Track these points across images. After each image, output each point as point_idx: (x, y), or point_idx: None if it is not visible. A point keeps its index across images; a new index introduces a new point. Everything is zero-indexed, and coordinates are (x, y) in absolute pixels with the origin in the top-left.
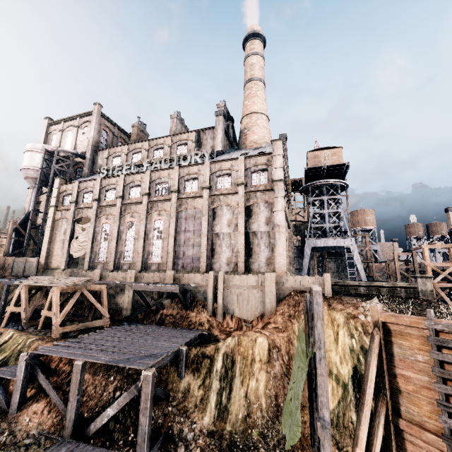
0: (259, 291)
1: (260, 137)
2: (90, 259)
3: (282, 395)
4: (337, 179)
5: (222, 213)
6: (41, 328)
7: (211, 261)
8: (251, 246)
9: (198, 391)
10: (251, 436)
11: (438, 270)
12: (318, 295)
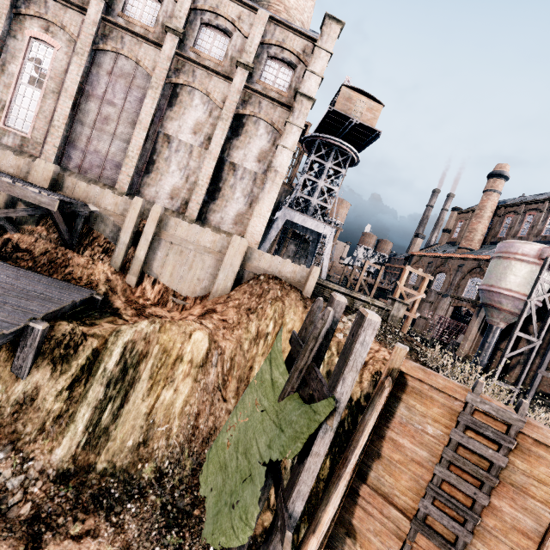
0: (214, 258)
1: (298, 5)
2: None
3: (205, 415)
4: (354, 148)
5: (191, 103)
6: None
7: (142, 180)
8: (221, 184)
9: (54, 401)
10: (140, 475)
11: (405, 296)
12: (372, 330)
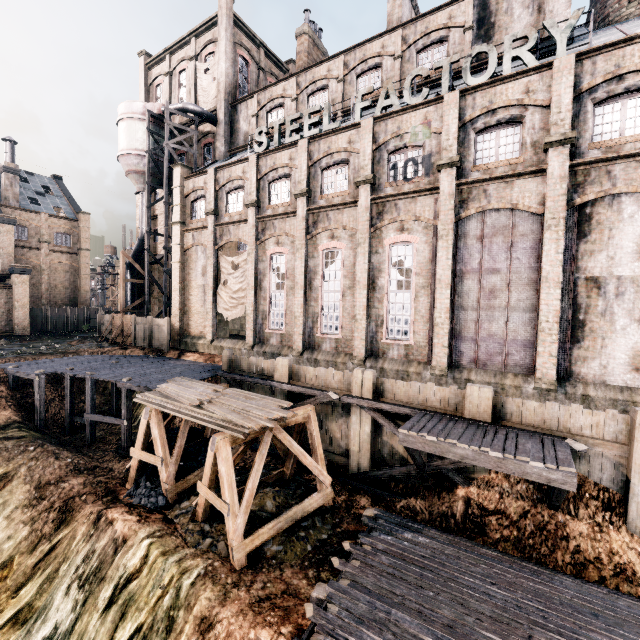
0: None
1: None
2: (255, 325)
3: None
4: None
5: (618, 217)
6: (201, 520)
7: (570, 355)
8: None
9: None
10: None
11: None
12: None
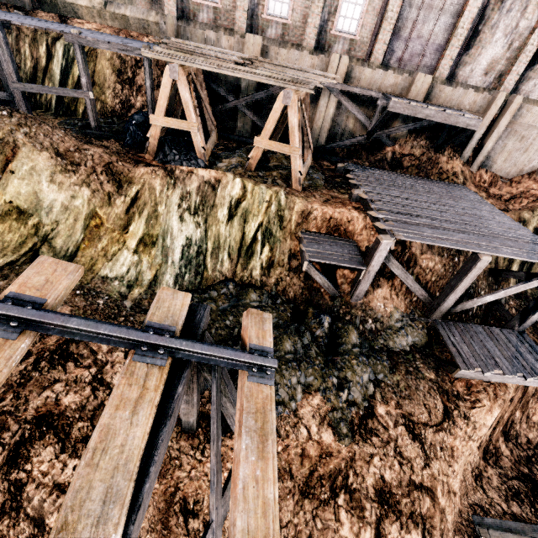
0: None
1: None
2: None
3: None
4: None
5: None
6: (253, 170)
7: (459, 60)
8: None
9: (502, 263)
10: None
11: None
12: None
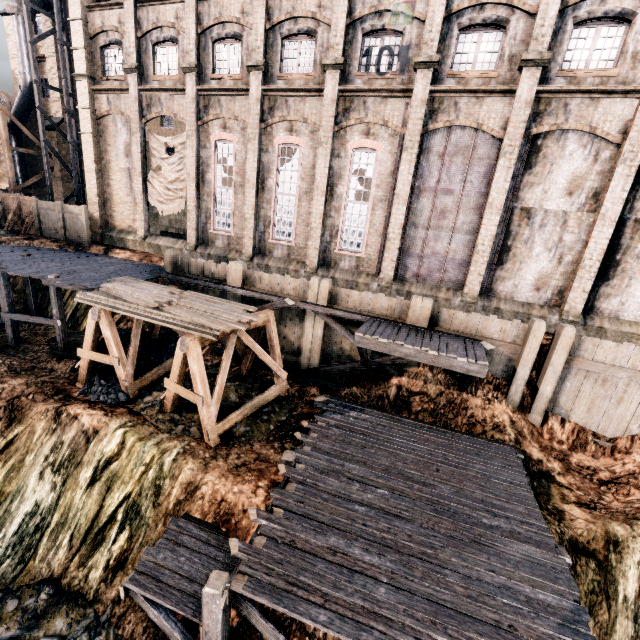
0: None
1: None
2: (197, 224)
3: None
4: None
5: (561, 153)
6: (170, 411)
7: (493, 275)
8: (620, 255)
9: None
10: None
11: None
12: None
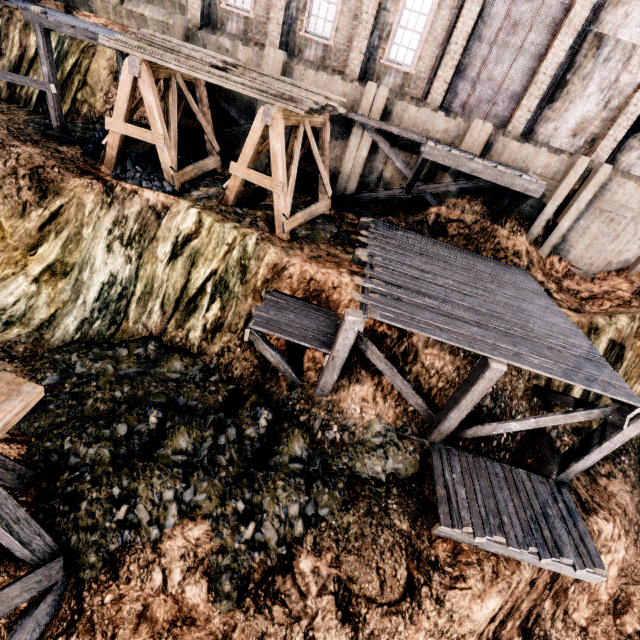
0: None
1: None
2: None
3: None
4: None
5: None
6: (230, 204)
7: (540, 114)
8: None
9: (559, 381)
10: None
11: None
12: None
